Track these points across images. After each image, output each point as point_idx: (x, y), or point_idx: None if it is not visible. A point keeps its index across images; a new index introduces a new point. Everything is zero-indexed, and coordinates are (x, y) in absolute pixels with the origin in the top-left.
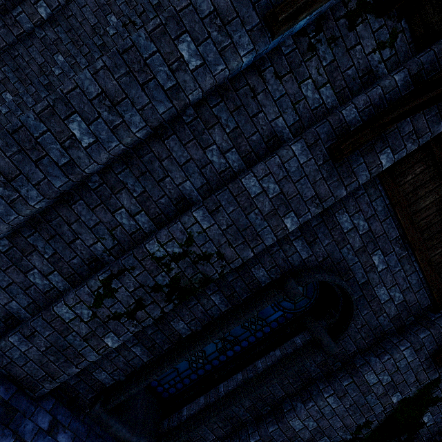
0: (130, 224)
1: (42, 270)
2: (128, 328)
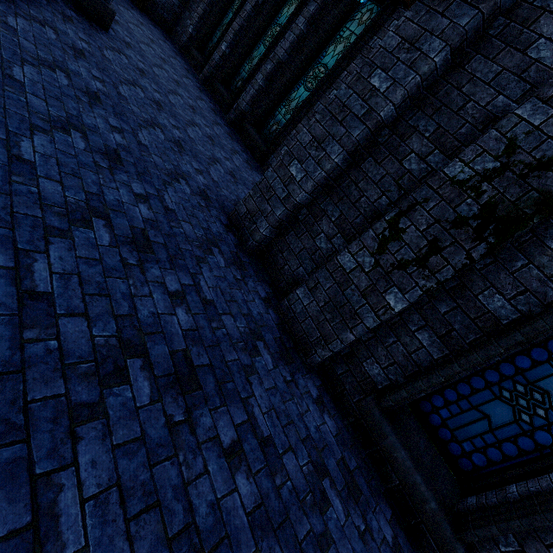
0: (419, 168)
1: (327, 234)
2: (417, 281)
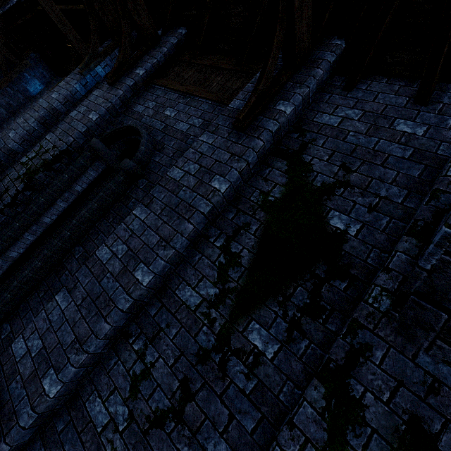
0: None
1: None
2: None
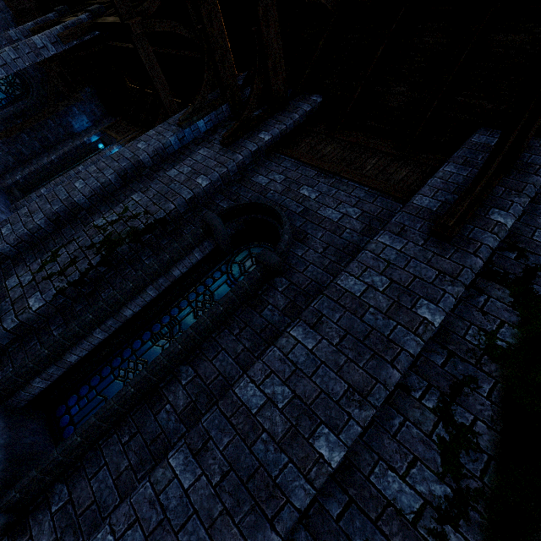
0: None
1: None
2: (55, 284)
